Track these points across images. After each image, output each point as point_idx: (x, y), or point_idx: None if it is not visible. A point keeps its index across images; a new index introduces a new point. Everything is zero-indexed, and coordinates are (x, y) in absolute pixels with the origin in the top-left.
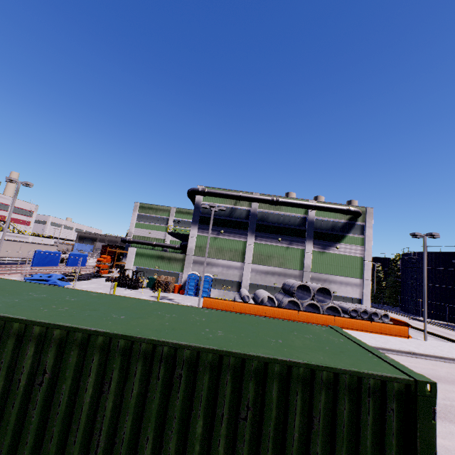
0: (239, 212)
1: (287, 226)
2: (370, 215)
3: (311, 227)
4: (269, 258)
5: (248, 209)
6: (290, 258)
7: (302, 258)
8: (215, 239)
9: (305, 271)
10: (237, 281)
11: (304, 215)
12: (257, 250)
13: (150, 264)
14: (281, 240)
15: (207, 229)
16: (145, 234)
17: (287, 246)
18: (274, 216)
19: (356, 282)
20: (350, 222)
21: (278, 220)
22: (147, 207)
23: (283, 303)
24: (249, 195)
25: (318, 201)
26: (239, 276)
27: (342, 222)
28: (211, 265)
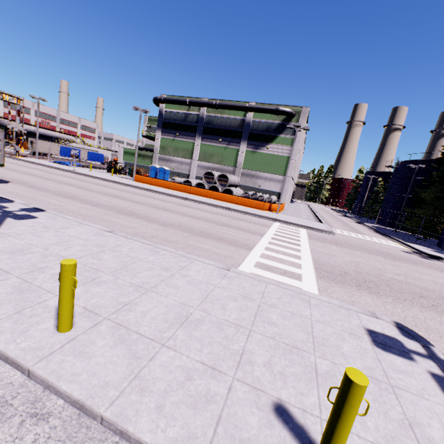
0: (191, 117)
1: (228, 128)
2: (304, 115)
3: (247, 129)
4: (211, 156)
5: (198, 114)
6: (227, 157)
7: (237, 157)
8: (173, 140)
9: (237, 167)
10: (188, 174)
11: (243, 118)
12: (203, 150)
13: (132, 159)
14: (222, 141)
15: (168, 132)
16: (153, 143)
17: (226, 146)
18: (218, 120)
19: (279, 179)
20: (284, 123)
21: (221, 123)
22: (153, 119)
23: (195, 185)
24: (194, 100)
25: (257, 103)
26: (188, 171)
27: (276, 123)
28: (170, 161)
